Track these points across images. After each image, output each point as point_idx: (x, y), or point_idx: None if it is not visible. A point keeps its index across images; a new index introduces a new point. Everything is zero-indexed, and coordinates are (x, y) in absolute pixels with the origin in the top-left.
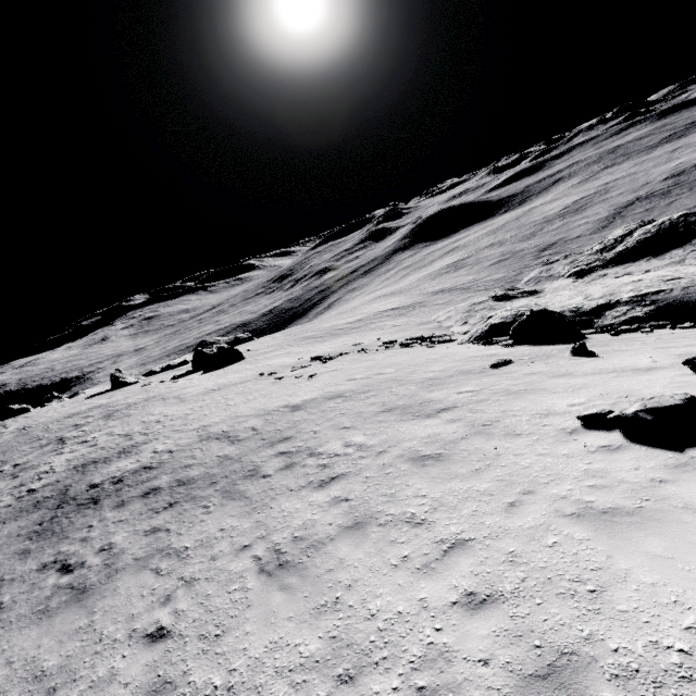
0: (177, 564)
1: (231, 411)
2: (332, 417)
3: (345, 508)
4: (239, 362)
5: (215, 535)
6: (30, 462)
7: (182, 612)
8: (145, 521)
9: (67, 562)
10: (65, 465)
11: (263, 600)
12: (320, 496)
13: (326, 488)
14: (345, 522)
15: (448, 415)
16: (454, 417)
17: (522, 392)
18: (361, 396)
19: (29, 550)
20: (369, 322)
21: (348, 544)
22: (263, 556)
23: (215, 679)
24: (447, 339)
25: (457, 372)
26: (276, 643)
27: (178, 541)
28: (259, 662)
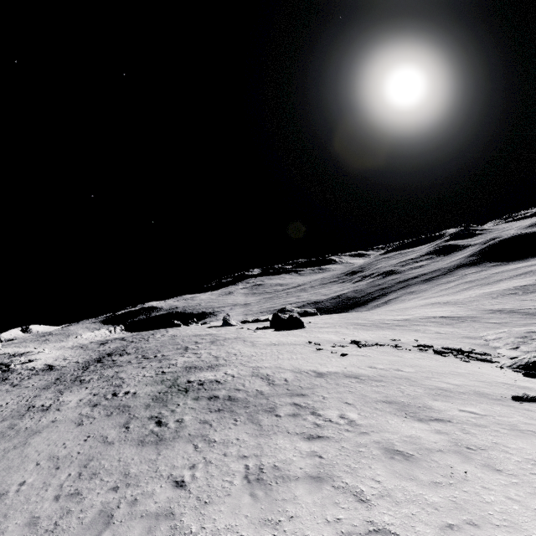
0: (206, 448)
1: (277, 362)
2: (341, 391)
3: (316, 462)
4: (300, 329)
5: (232, 440)
6: (169, 356)
7: (196, 478)
8: (203, 414)
9: (161, 420)
10: (182, 364)
11: (238, 496)
12: (304, 445)
13: (311, 442)
14: (311, 472)
15: (438, 426)
16: (442, 429)
17: (529, 432)
18: (372, 383)
19: (150, 405)
20: (414, 323)
21: (305, 488)
22: (251, 468)
23: (193, 527)
24: (486, 359)
25: (472, 391)
26: (232, 526)
27: (213, 434)
28: (218, 532)
